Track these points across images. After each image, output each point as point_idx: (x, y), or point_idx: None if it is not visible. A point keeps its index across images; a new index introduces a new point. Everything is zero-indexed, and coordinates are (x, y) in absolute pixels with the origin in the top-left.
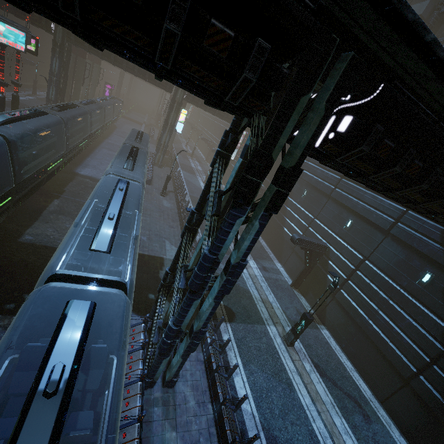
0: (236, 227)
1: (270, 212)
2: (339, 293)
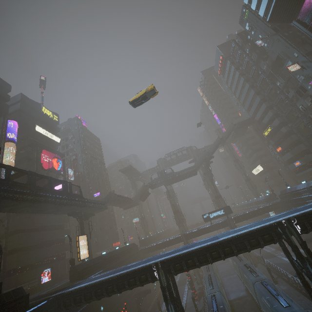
0: (309, 268)
1: (311, 257)
2: None
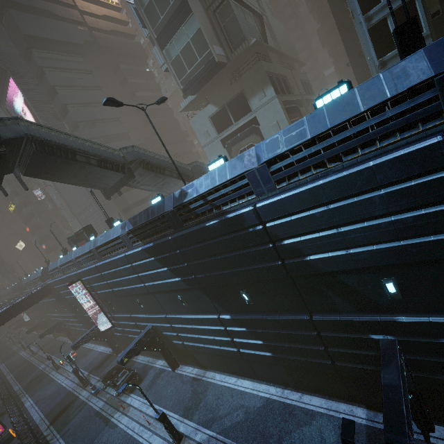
0: None
1: None
2: (74, 329)
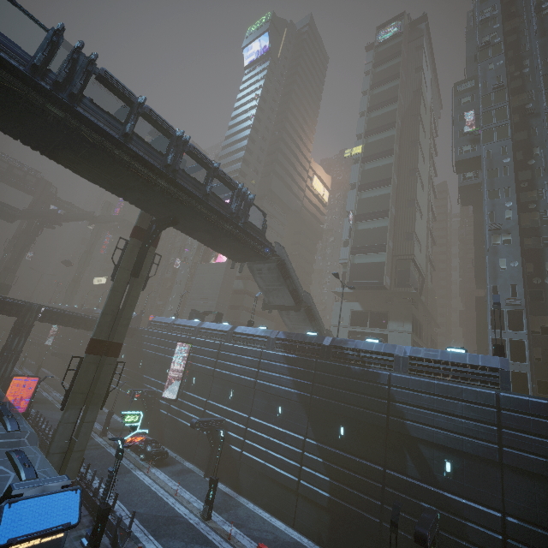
0: (17, 340)
1: (27, 335)
2: None
